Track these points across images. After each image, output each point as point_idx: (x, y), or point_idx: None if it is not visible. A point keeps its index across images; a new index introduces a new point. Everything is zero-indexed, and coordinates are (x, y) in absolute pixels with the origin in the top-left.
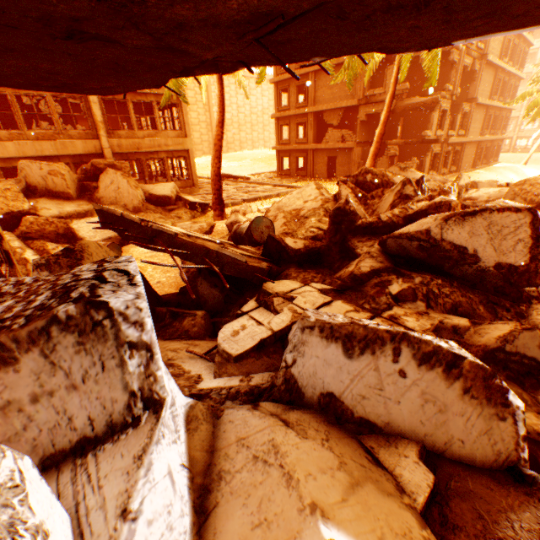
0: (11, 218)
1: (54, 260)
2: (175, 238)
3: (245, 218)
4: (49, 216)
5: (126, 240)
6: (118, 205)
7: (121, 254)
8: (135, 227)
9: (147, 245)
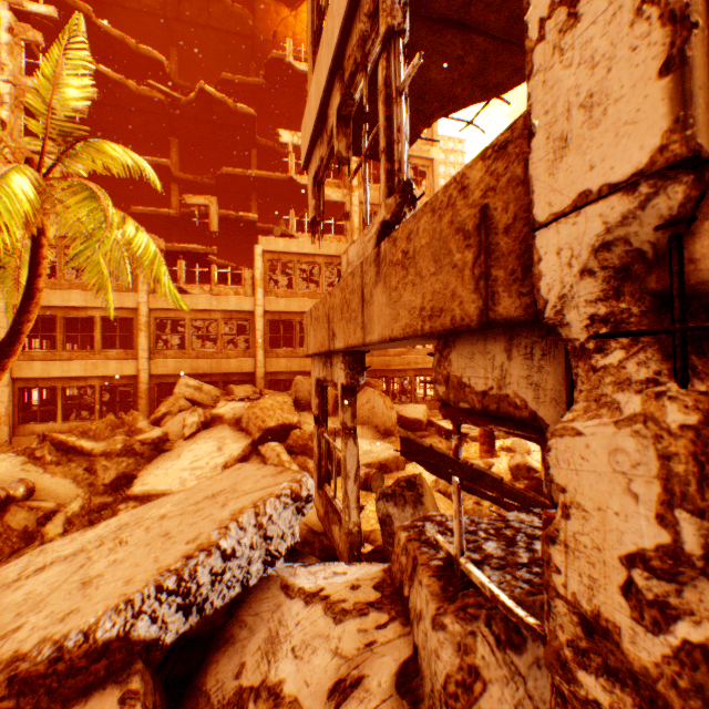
0: (281, 429)
1: (398, 490)
2: (500, 483)
3: (534, 460)
4: (309, 430)
5: (437, 475)
6: (369, 425)
7: (382, 485)
8: (448, 462)
9: (478, 487)
